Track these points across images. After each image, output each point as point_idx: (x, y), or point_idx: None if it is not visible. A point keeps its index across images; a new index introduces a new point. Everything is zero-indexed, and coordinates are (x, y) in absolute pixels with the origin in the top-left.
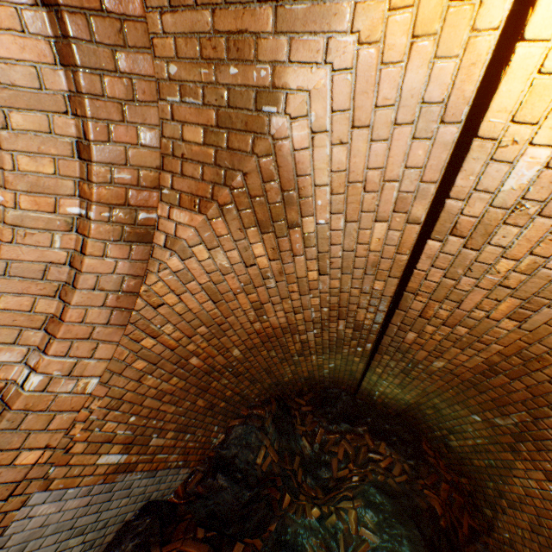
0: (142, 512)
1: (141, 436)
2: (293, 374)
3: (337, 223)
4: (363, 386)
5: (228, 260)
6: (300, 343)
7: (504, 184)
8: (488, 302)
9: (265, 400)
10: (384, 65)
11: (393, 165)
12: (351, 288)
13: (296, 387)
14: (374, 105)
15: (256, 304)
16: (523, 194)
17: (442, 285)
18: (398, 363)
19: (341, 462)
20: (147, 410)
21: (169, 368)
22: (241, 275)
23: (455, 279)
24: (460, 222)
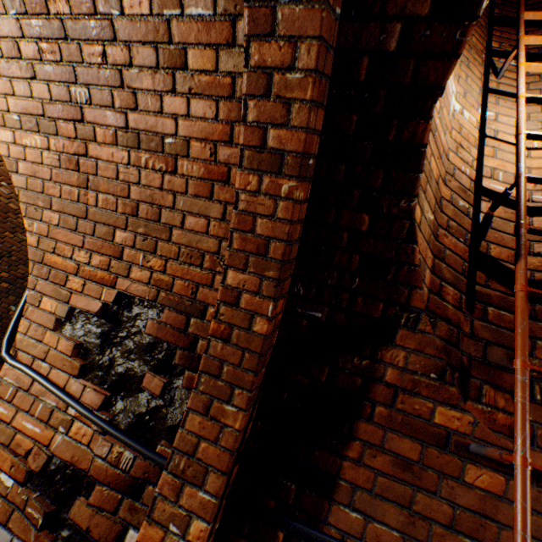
0: None
1: None
2: None
3: None
4: None
5: None
6: None
7: None
8: None
9: None
10: None
11: None
12: None
13: None
14: None
15: None
16: None
17: None
18: None
19: None
20: None
21: None
22: None
23: None
24: None
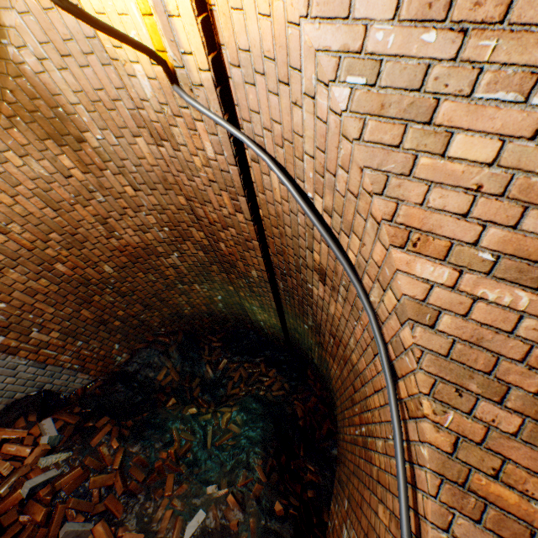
0: (32, 394)
1: (18, 325)
2: (192, 307)
3: (112, 139)
4: (252, 319)
5: (45, 169)
6: (173, 269)
7: (146, 93)
8: (219, 198)
9: (172, 331)
10: (46, 10)
11: (108, 87)
12: (168, 205)
13: (206, 325)
14: (63, 39)
15: (100, 219)
16: (158, 100)
17: (194, 189)
18: (242, 281)
19: (236, 383)
20: (19, 303)
21: (33, 268)
22: (66, 186)
23: (194, 181)
24: (157, 128)
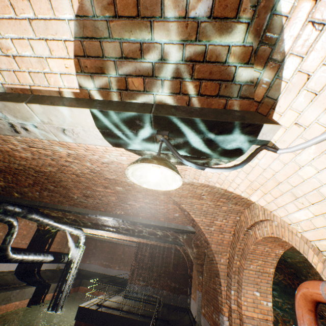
0: None
1: None
2: None
3: None
4: None
5: None
6: None
7: None
8: None
9: None
10: None
11: None
12: None
13: None
14: None
15: None
16: None
17: None
18: None
19: None
20: None
21: None
22: None
23: None
24: None
